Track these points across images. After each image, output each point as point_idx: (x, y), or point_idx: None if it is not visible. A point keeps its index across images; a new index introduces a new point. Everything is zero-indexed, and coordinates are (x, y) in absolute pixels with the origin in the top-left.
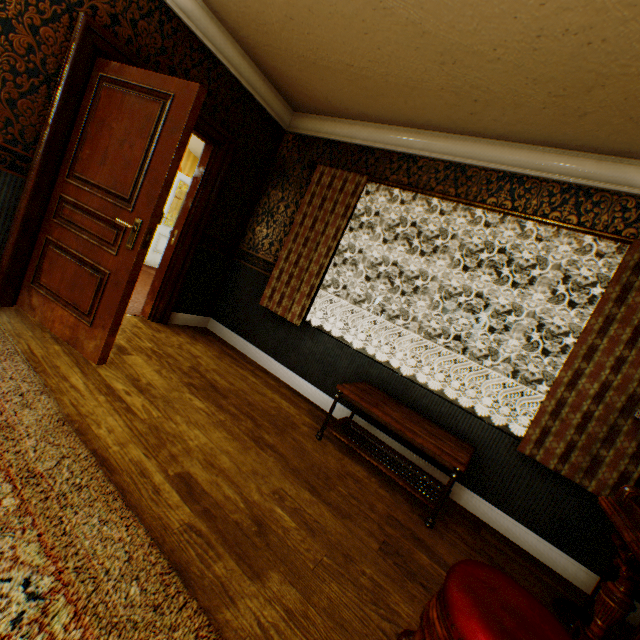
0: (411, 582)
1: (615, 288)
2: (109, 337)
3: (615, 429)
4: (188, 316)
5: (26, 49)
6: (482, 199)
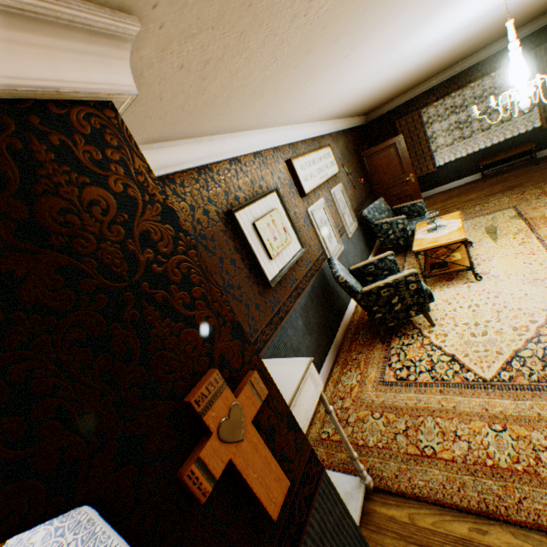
0: (546, 170)
1: (533, 69)
2: None
3: None
4: None
5: (359, 167)
6: (468, 80)
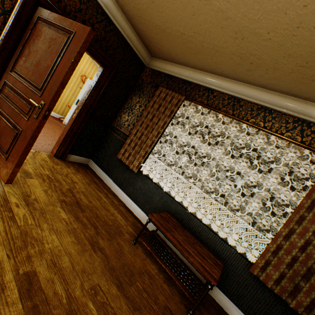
0: None
1: None
2: (15, 168)
3: (311, 270)
4: (78, 157)
5: None
6: (247, 119)
